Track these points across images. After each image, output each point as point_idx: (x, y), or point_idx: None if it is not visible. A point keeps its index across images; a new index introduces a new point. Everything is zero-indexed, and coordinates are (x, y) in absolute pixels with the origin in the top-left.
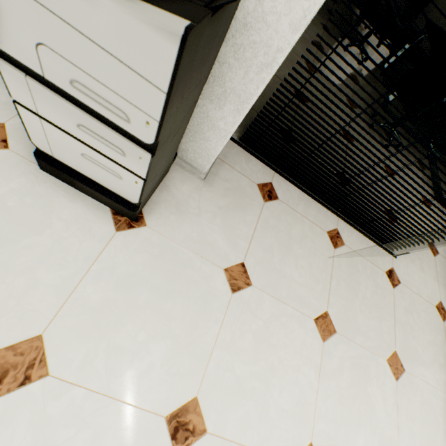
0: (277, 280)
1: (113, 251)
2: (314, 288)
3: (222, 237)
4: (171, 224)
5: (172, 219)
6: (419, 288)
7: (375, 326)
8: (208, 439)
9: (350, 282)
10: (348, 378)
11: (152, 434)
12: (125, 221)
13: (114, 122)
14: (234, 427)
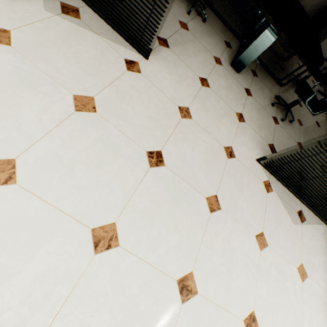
0: None
1: None
2: (5, 12)
3: None
4: None
5: None
6: (165, 88)
7: (78, 73)
8: None
9: (66, 38)
10: None
11: None
12: None
13: None
14: None
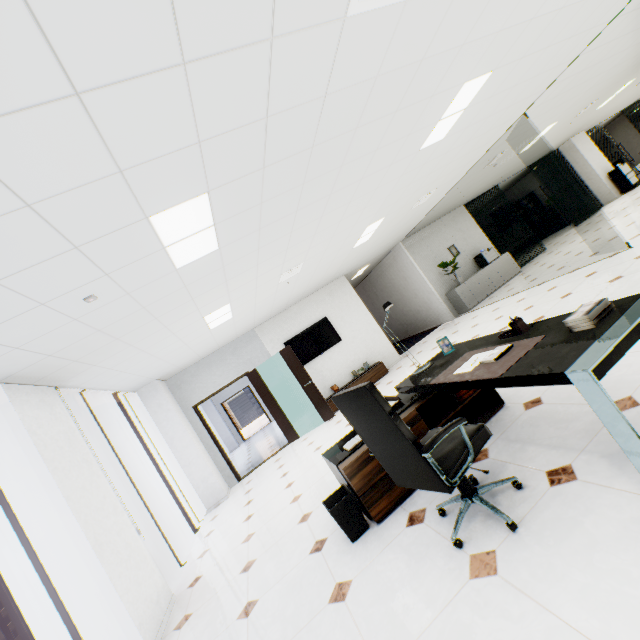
0: None
1: None
2: None
3: None
4: None
5: None
6: None
7: None
8: None
9: None
10: None
11: None
12: None
13: (629, 172)
14: None
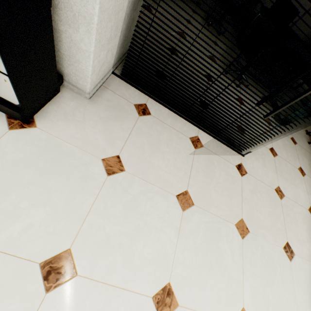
0: (147, 168)
1: (4, 143)
2: (177, 174)
3: (102, 138)
4: (59, 127)
5: (60, 124)
6: (262, 177)
7: (226, 201)
8: (78, 280)
9: (207, 171)
10: (202, 236)
11: (26, 276)
12: (18, 123)
13: None
14: (102, 271)
